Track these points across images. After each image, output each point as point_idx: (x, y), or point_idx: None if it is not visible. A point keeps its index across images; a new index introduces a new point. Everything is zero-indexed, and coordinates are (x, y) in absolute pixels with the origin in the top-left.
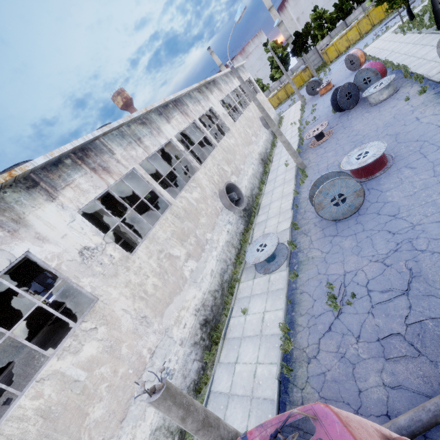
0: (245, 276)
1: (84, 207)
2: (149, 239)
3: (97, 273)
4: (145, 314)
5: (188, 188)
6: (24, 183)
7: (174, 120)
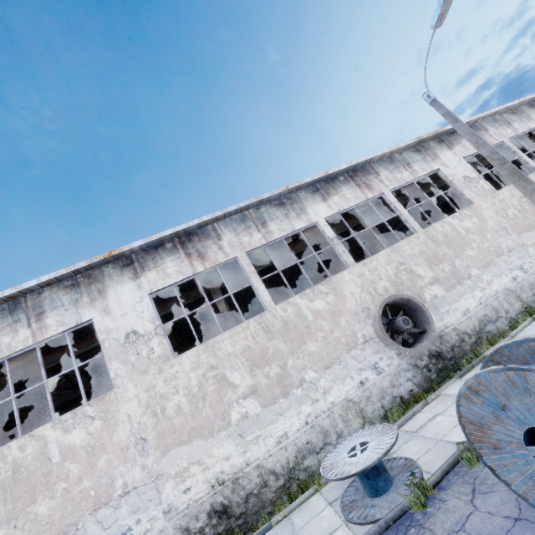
0: (331, 486)
1: (160, 290)
2: (206, 346)
3: (129, 362)
4: (147, 436)
5: (308, 292)
6: (124, 261)
7: (338, 197)
